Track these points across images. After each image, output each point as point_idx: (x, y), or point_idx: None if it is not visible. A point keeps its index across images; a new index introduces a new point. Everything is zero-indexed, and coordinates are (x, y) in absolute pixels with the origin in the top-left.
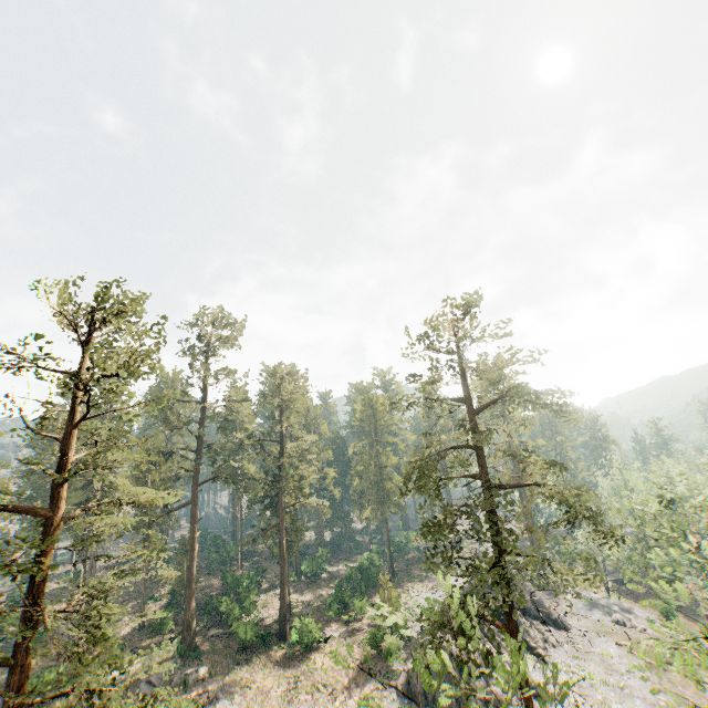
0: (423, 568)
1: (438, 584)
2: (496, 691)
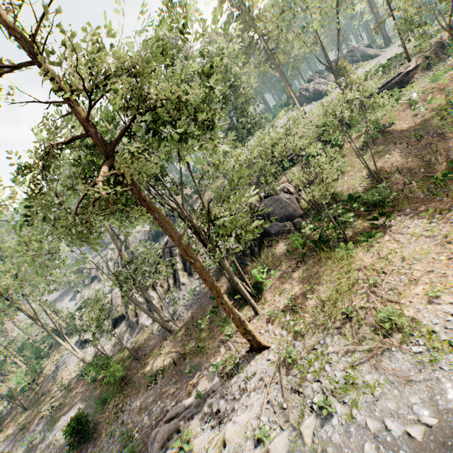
0: None
1: None
2: (315, 88)
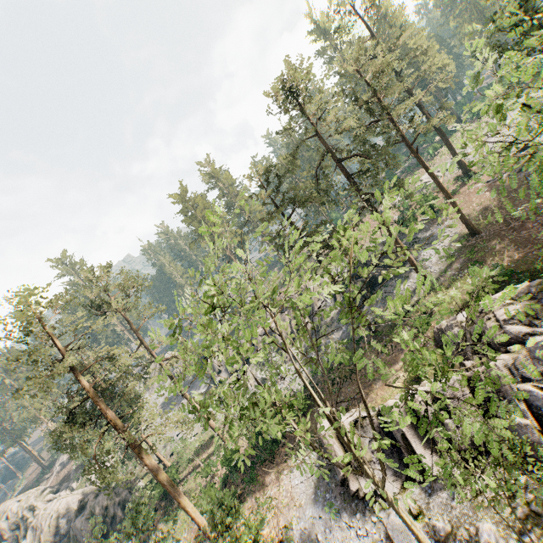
0: None
1: None
2: None
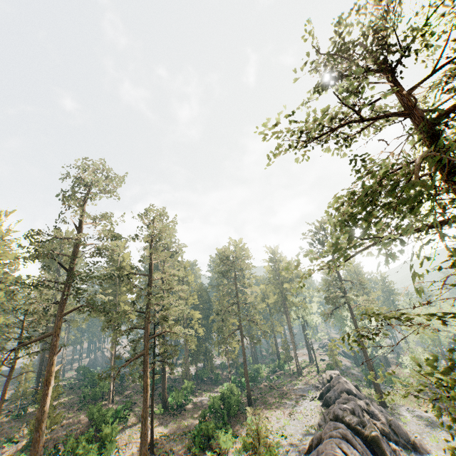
0: (275, 395)
1: (294, 410)
2: None
